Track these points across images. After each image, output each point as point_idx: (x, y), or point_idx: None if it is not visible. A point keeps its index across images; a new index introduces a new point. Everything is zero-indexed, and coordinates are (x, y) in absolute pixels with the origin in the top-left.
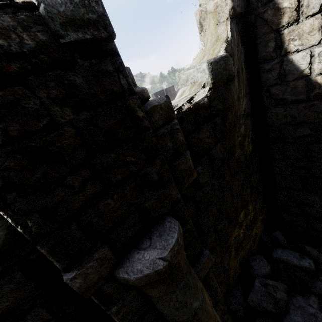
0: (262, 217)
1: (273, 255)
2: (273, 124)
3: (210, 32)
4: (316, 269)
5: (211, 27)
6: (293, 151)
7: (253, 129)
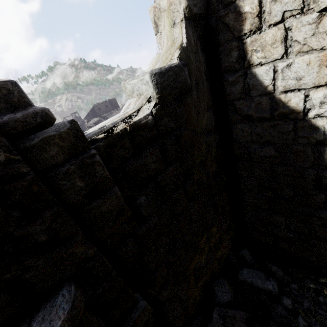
0: (230, 236)
1: (238, 277)
2: (239, 141)
3: (165, 35)
4: (279, 292)
5: (166, 28)
6: (259, 171)
7: (218, 146)
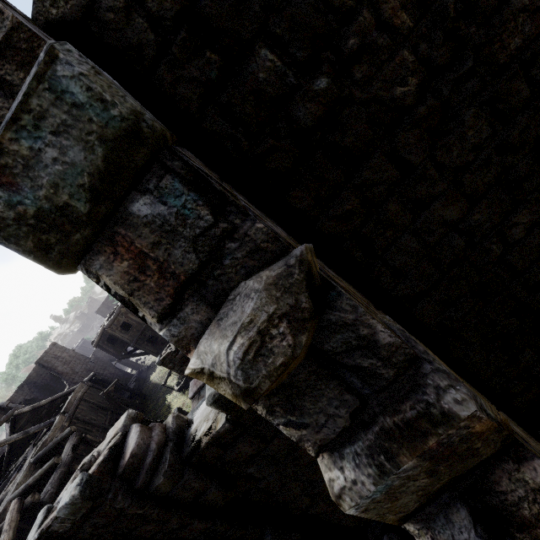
0: None
1: None
2: None
3: None
4: None
5: None
6: None
7: None
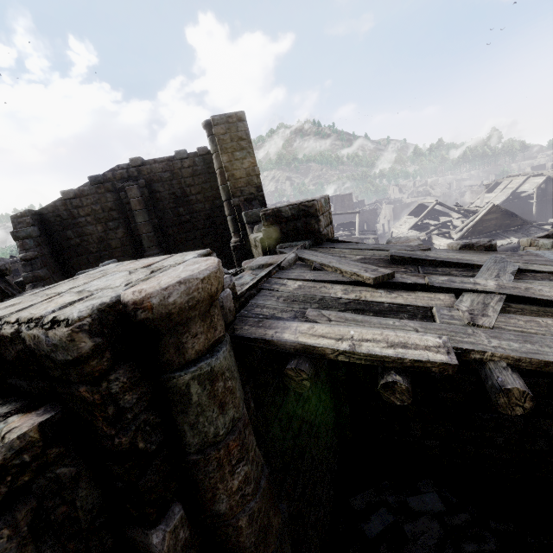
0: None
1: None
2: None
3: None
4: None
5: None
6: None
7: None
